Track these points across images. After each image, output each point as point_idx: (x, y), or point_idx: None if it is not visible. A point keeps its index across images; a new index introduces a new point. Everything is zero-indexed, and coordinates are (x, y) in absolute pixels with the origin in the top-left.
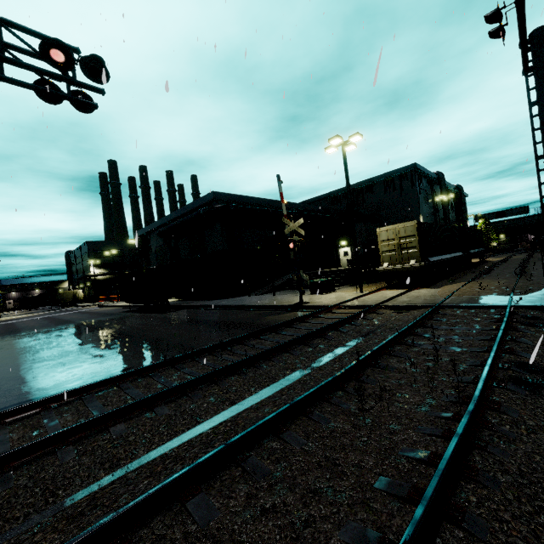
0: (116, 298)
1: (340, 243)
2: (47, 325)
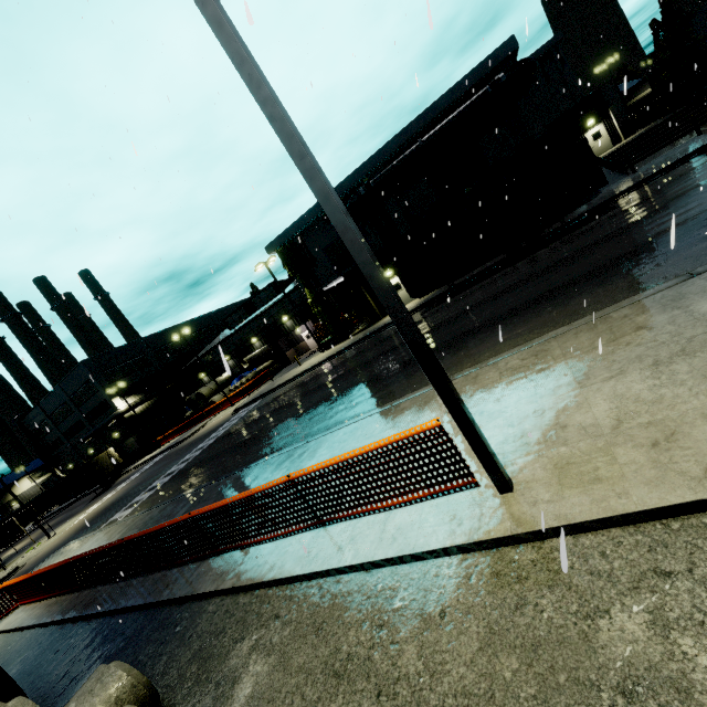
0: (217, 408)
1: (583, 126)
2: (399, 352)
